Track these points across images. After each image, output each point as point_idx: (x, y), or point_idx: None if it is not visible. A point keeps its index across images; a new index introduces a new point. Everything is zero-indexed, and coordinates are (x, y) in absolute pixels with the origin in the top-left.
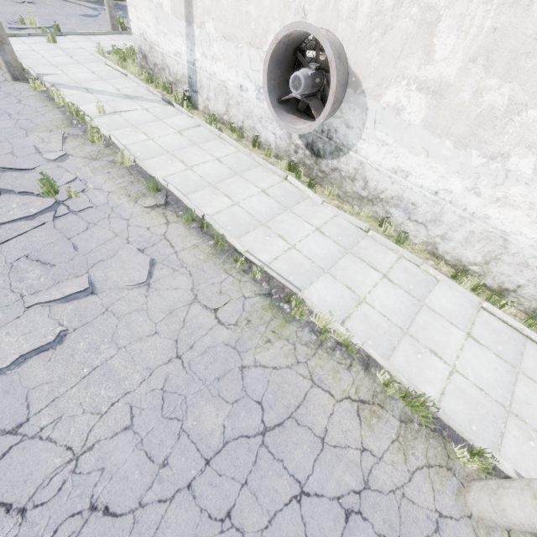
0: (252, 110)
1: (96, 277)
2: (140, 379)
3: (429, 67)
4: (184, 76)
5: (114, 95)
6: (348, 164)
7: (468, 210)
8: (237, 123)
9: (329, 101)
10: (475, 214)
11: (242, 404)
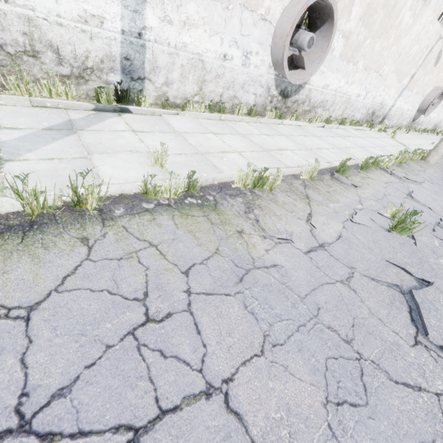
0: (236, 78)
1: None
2: None
3: (348, 24)
4: (109, 59)
5: (42, 138)
6: (303, 94)
7: (343, 92)
8: (214, 99)
9: (327, 52)
10: (345, 93)
11: None
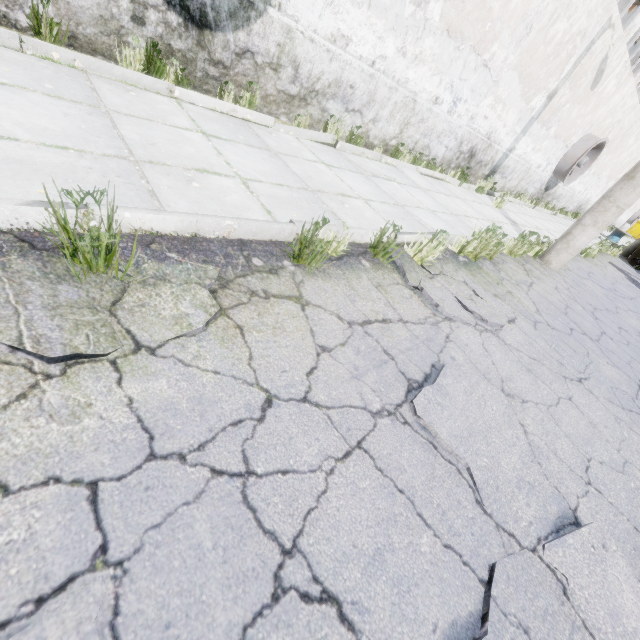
0: None
1: (536, 518)
2: (635, 434)
3: None
4: None
5: None
6: (267, 37)
7: (396, 77)
8: None
9: None
10: (400, 81)
11: (581, 342)
